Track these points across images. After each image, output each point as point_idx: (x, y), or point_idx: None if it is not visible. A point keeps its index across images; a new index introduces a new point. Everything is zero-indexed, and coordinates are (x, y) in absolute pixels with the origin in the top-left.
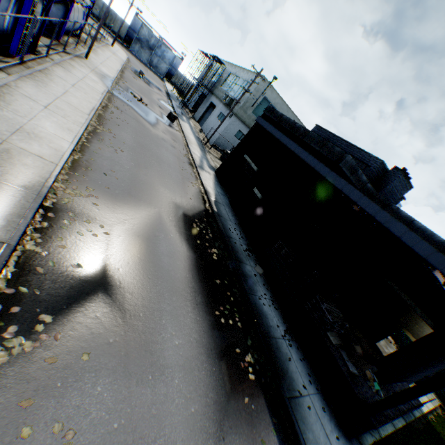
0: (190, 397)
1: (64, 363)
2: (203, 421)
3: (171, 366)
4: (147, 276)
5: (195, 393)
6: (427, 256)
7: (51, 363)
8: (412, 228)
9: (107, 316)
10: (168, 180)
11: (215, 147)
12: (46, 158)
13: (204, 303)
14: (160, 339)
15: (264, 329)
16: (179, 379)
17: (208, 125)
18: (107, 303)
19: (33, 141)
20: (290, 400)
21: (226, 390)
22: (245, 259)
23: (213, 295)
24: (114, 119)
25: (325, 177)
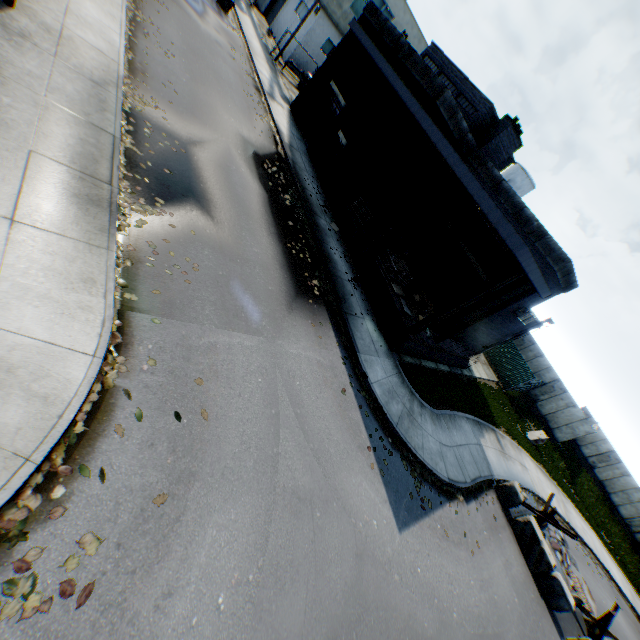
0: (268, 283)
1: (180, 231)
2: (278, 297)
3: (253, 261)
4: (225, 198)
5: (271, 282)
6: (475, 194)
7: (173, 228)
8: (499, 189)
9: (200, 215)
10: (232, 107)
11: (291, 66)
12: (107, 55)
13: (277, 235)
14: (243, 244)
15: (332, 269)
16: (259, 271)
17: (282, 25)
18: (198, 206)
19: (86, 30)
20: (347, 314)
21: (295, 291)
22: (321, 214)
23: (285, 232)
24: (151, 2)
25: (414, 116)
